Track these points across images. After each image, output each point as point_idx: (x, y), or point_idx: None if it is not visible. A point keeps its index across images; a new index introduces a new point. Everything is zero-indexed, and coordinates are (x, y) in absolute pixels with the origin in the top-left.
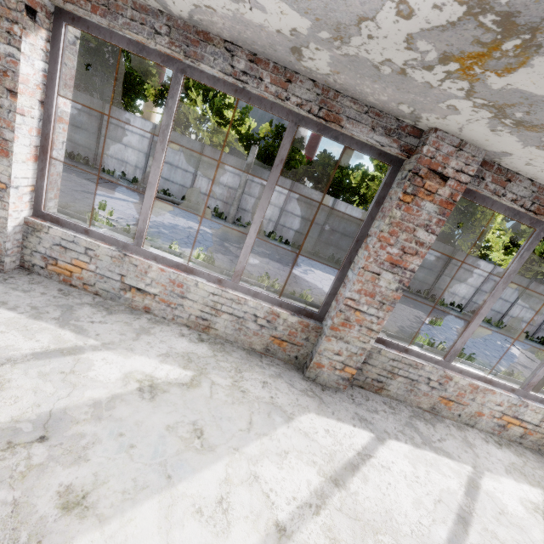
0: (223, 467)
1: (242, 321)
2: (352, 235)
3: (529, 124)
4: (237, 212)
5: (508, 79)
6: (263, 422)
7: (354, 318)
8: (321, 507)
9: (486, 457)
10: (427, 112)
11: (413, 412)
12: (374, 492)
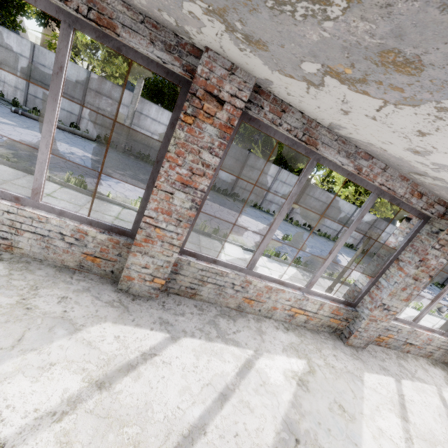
0: None
1: (48, 240)
2: (231, 168)
3: (253, 39)
4: (128, 142)
5: None
6: (39, 337)
7: (155, 234)
8: (68, 412)
9: (271, 341)
10: (186, 24)
11: (221, 311)
12: (141, 388)
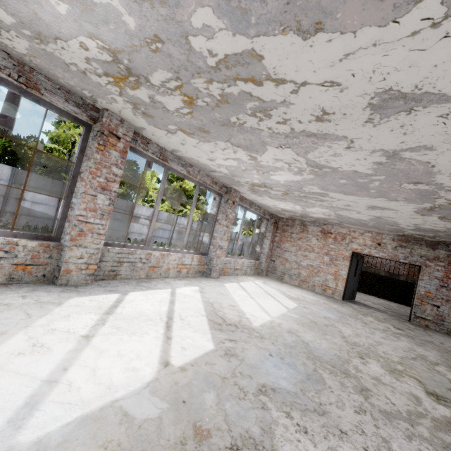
0: (23, 335)
1: None
2: (45, 202)
3: (147, 114)
4: None
5: (135, 92)
6: (39, 311)
7: (86, 228)
8: (105, 322)
9: (176, 284)
10: (101, 98)
11: (138, 281)
12: (131, 309)
